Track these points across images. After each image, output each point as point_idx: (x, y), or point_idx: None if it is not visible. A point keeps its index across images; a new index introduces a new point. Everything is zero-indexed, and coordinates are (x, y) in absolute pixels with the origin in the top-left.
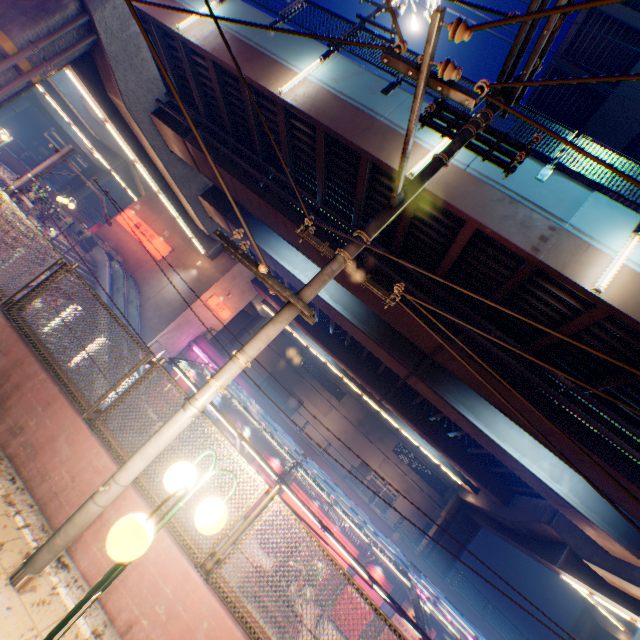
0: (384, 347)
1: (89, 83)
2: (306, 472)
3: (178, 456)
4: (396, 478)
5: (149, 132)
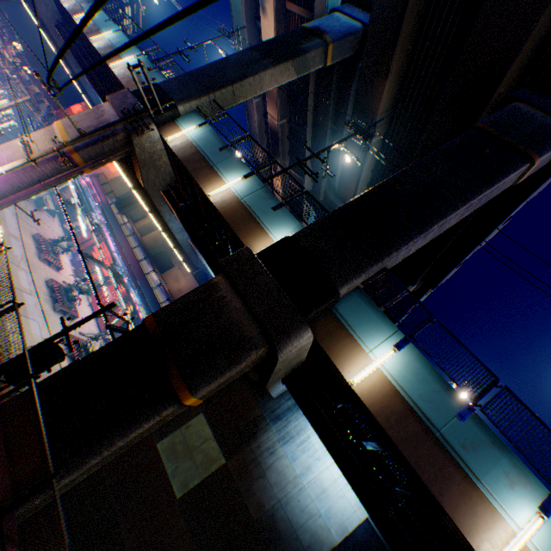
0: None
1: (31, 9)
2: None
3: (44, 201)
4: None
5: (54, 34)
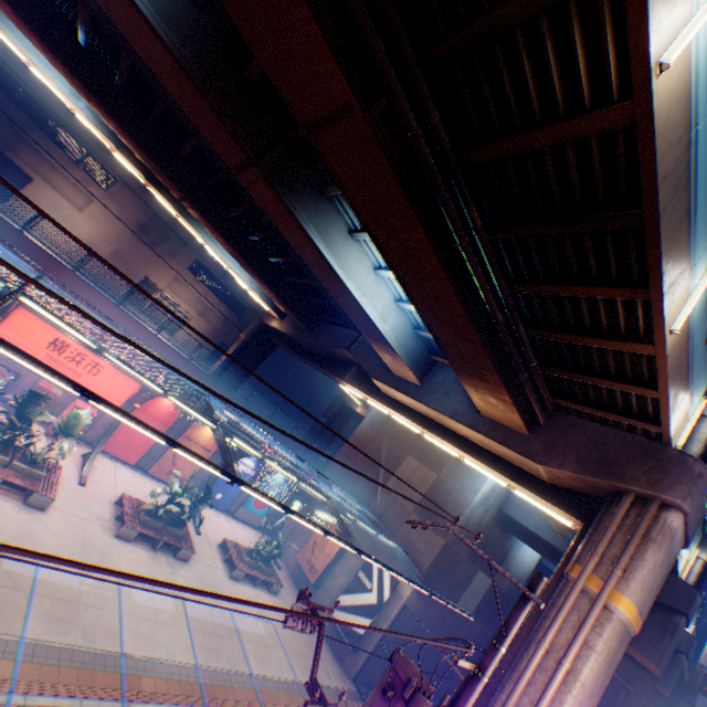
0: (210, 97)
1: None
2: (43, 306)
3: None
4: (192, 301)
5: None
